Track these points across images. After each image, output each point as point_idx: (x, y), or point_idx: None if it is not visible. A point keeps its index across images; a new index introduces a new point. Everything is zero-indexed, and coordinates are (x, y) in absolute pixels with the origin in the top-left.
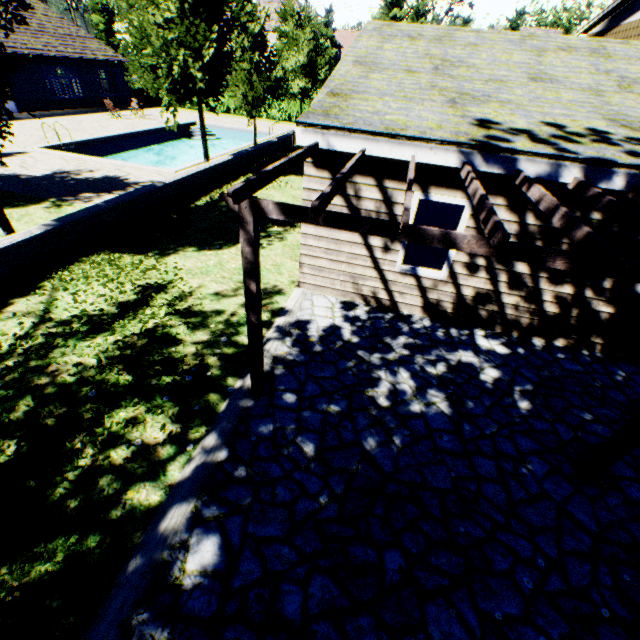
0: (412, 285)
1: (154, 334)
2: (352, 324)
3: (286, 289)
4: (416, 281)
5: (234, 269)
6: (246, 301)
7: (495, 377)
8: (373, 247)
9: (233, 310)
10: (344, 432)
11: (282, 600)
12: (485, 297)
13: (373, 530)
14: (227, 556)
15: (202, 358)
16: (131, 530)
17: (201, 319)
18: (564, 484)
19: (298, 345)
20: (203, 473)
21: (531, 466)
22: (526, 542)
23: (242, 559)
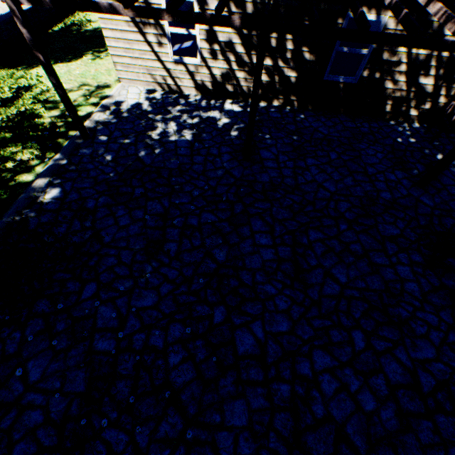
0: (184, 71)
1: (26, 114)
2: (150, 102)
3: (112, 85)
4: (185, 68)
5: (78, 75)
6: (44, 70)
7: (226, 123)
8: (152, 43)
9: (75, 99)
10: (130, 151)
11: (87, 204)
12: (227, 75)
13: (133, 183)
14: (64, 194)
15: (54, 123)
16: (20, 189)
17: (55, 105)
18: (235, 163)
19: (113, 114)
20: (53, 169)
21: (222, 158)
22: (203, 182)
23: (71, 194)
